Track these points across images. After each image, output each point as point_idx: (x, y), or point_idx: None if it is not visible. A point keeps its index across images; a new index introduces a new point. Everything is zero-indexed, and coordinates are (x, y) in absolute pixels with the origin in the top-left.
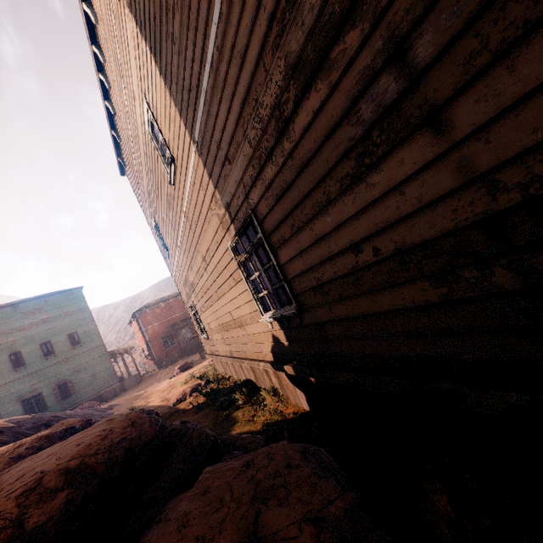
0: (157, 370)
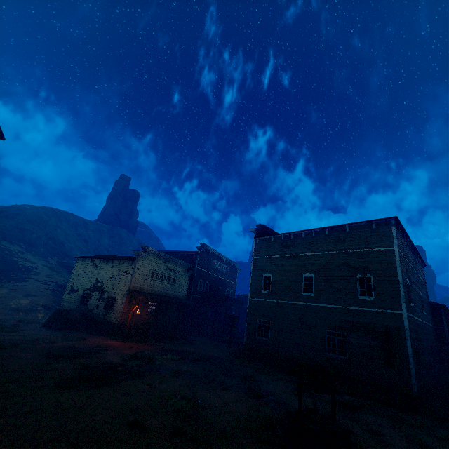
0: None
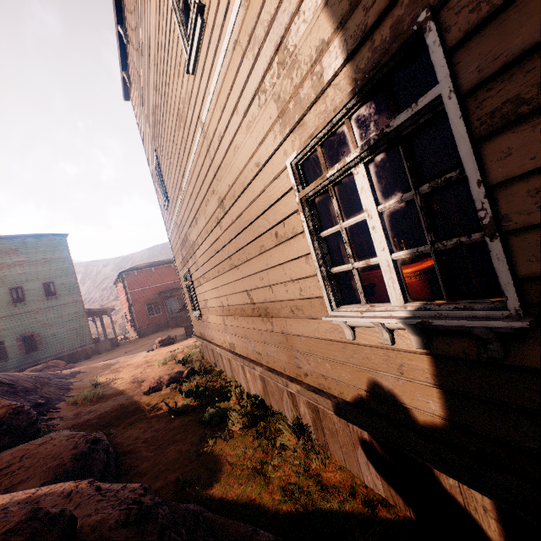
0: (136, 337)
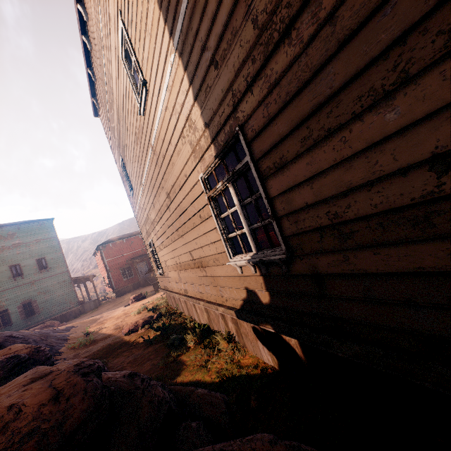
0: (114, 297)
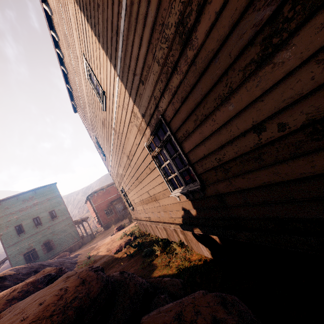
0: (103, 230)
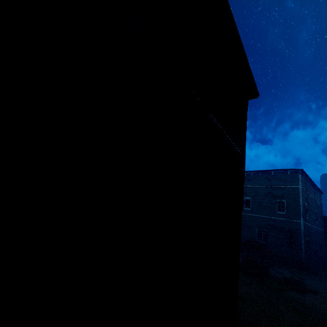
0: None
